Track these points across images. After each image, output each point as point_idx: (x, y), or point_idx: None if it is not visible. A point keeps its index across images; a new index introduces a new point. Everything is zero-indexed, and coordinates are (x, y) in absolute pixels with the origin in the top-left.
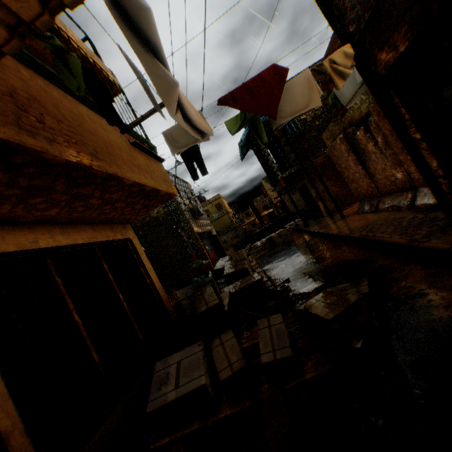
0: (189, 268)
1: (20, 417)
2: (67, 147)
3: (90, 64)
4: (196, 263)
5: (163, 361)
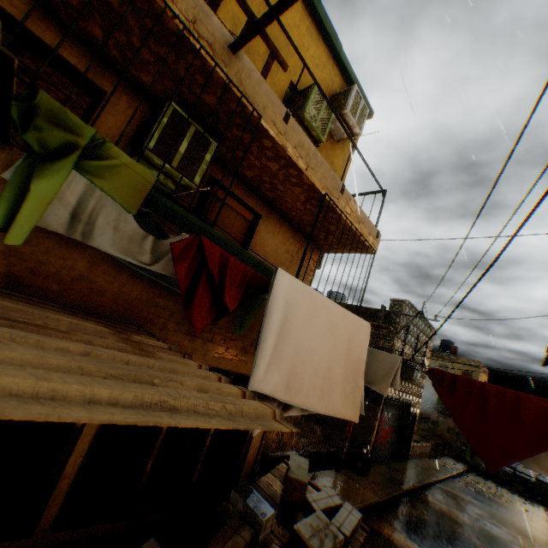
0: (290, 461)
1: (77, 471)
2: (219, 344)
3: (351, 230)
4: (300, 464)
5: (154, 544)
